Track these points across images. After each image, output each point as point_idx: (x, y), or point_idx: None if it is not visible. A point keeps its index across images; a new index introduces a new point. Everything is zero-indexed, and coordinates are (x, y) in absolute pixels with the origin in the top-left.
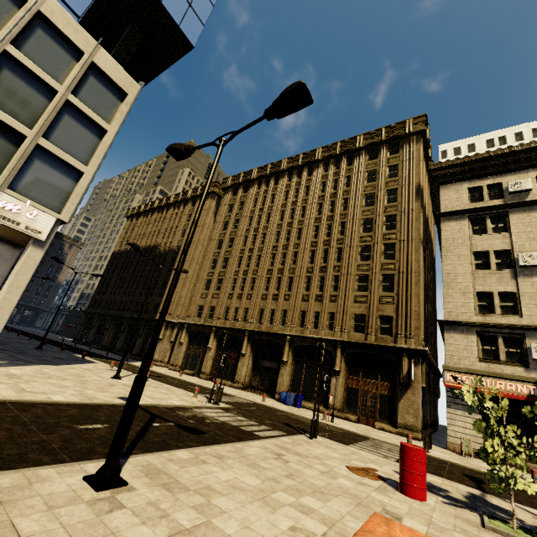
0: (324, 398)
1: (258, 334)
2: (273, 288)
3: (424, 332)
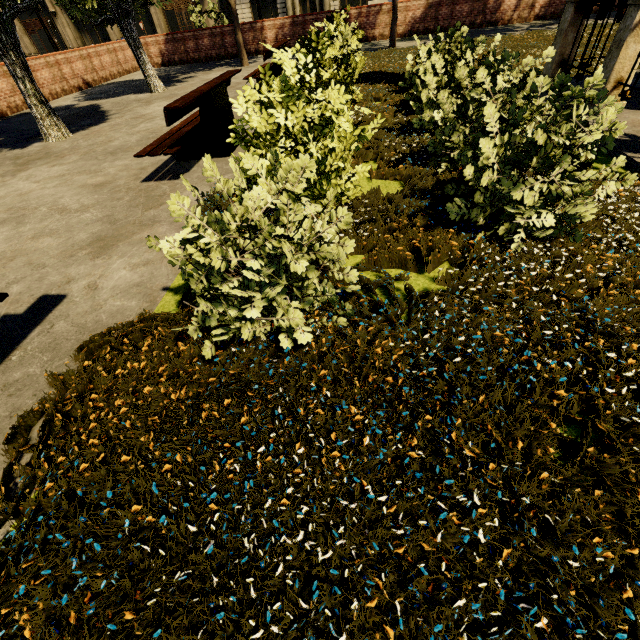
0: (153, 32)
1: None
2: None
3: None
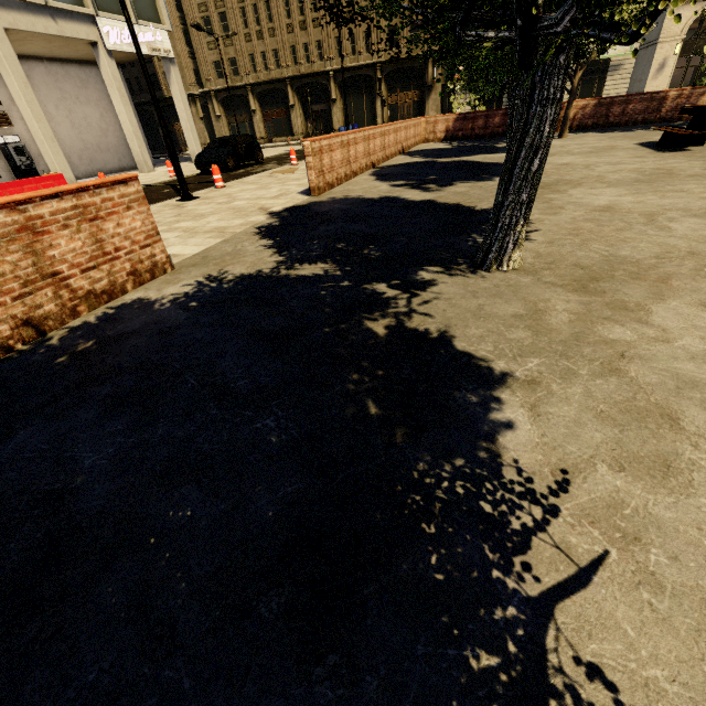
0: (373, 121)
1: (299, 79)
2: (296, 13)
3: None
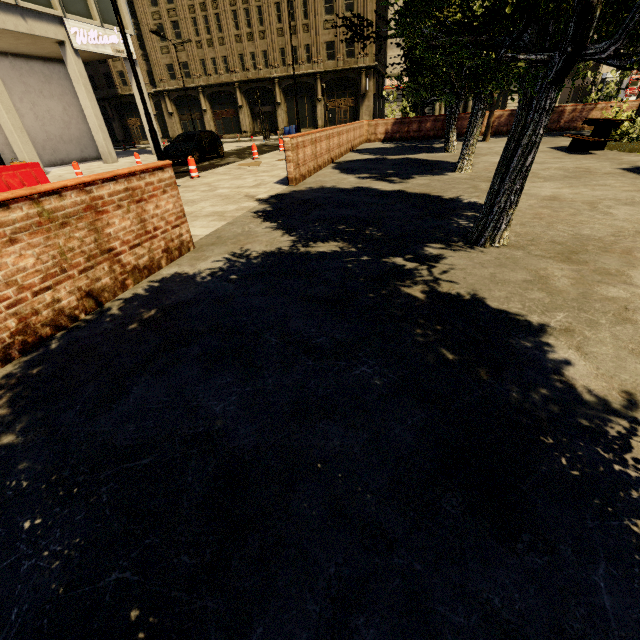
0: (314, 122)
1: (247, 84)
2: (244, 25)
3: (375, 48)
